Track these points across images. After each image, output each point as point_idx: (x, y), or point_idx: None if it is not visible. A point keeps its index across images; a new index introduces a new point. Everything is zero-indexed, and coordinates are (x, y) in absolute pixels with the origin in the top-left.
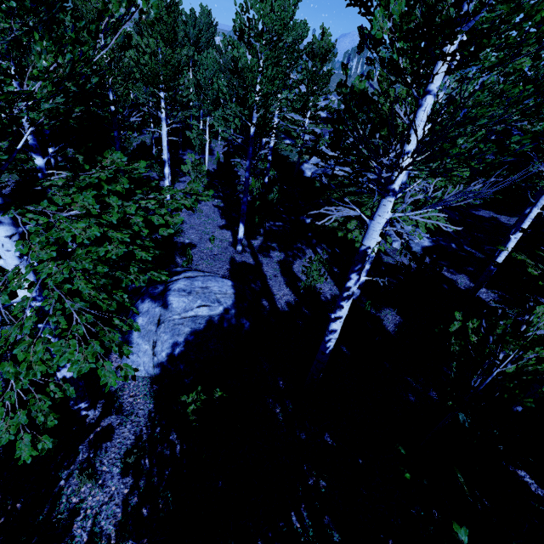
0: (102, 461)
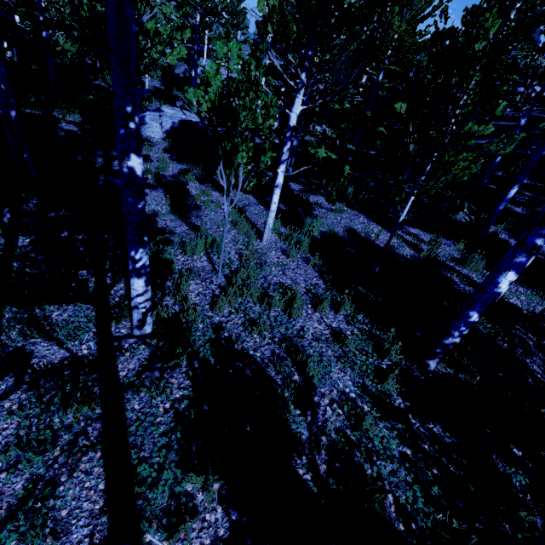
0: (152, 149)
